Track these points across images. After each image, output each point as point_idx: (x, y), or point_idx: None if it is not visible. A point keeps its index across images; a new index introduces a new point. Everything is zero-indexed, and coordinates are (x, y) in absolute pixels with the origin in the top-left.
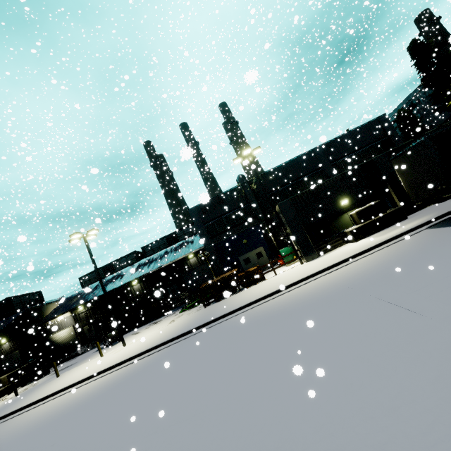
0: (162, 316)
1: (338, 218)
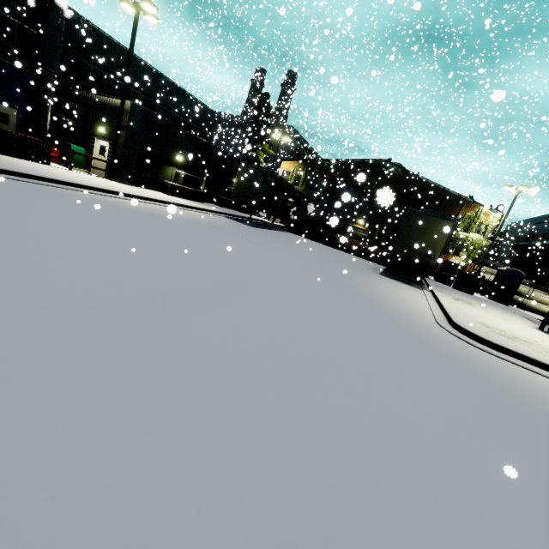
0: None
1: (166, 166)
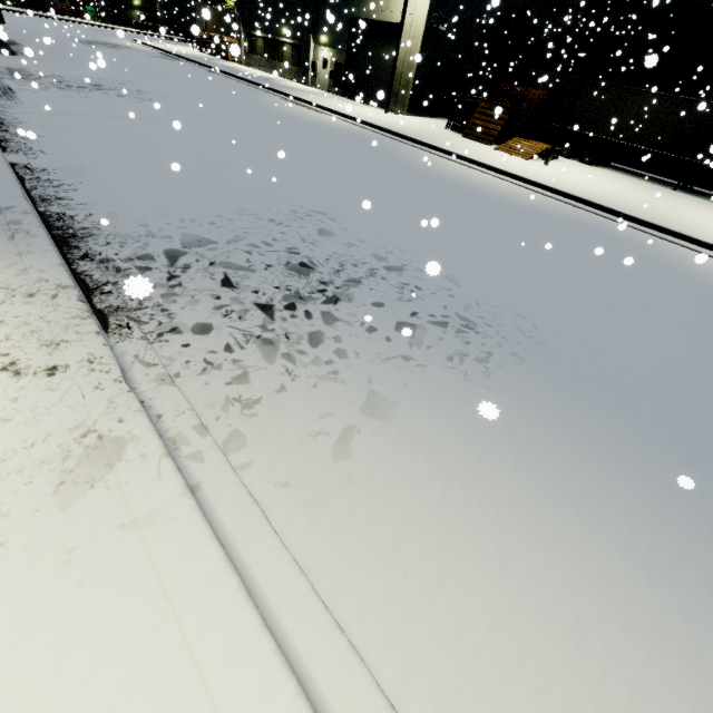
0: None
1: (131, 10)
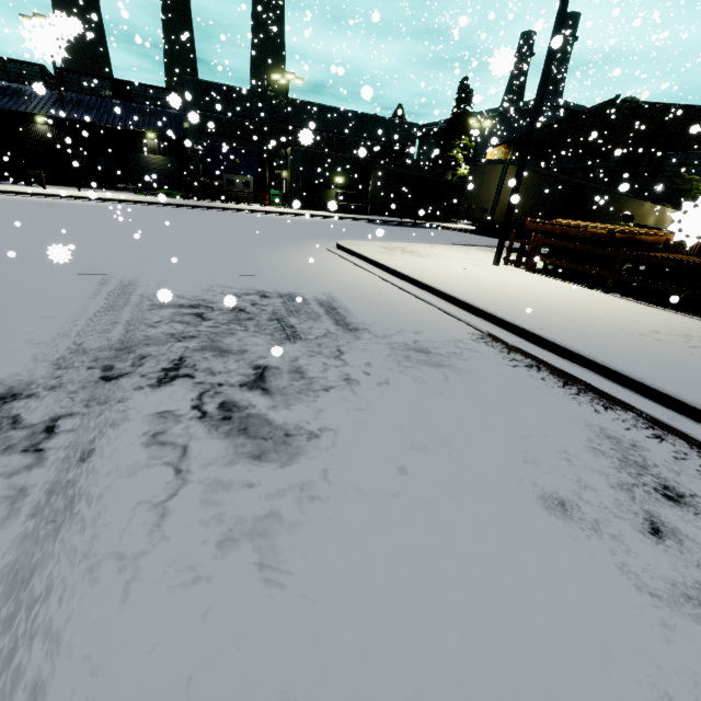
0: (94, 189)
1: (329, 189)
